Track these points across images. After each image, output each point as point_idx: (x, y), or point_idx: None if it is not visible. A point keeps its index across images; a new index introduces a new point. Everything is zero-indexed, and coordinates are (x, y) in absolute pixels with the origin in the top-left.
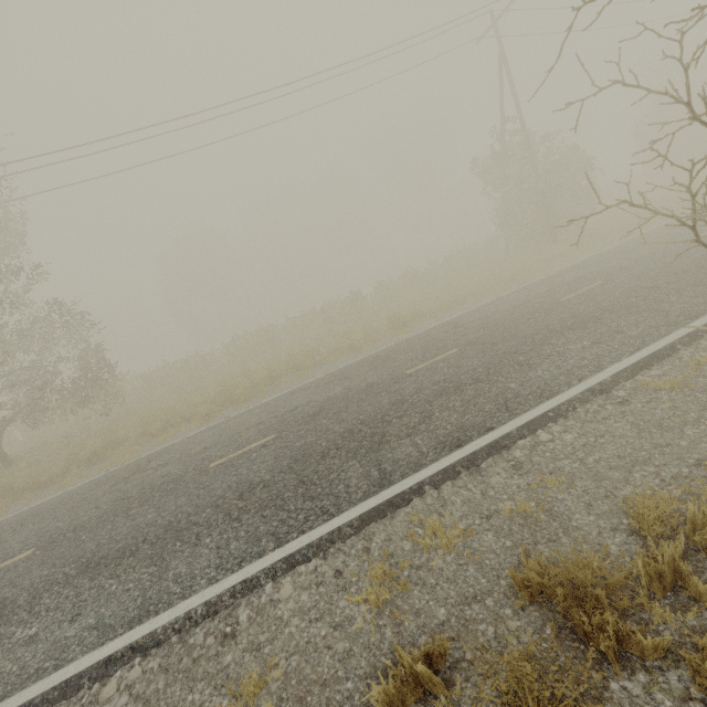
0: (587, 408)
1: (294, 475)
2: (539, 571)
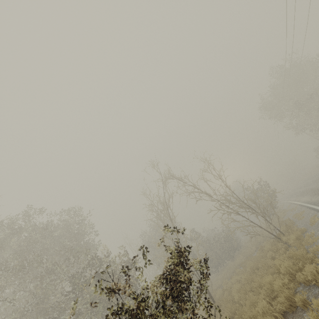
0: (315, 212)
1: (318, 191)
2: (285, 221)
